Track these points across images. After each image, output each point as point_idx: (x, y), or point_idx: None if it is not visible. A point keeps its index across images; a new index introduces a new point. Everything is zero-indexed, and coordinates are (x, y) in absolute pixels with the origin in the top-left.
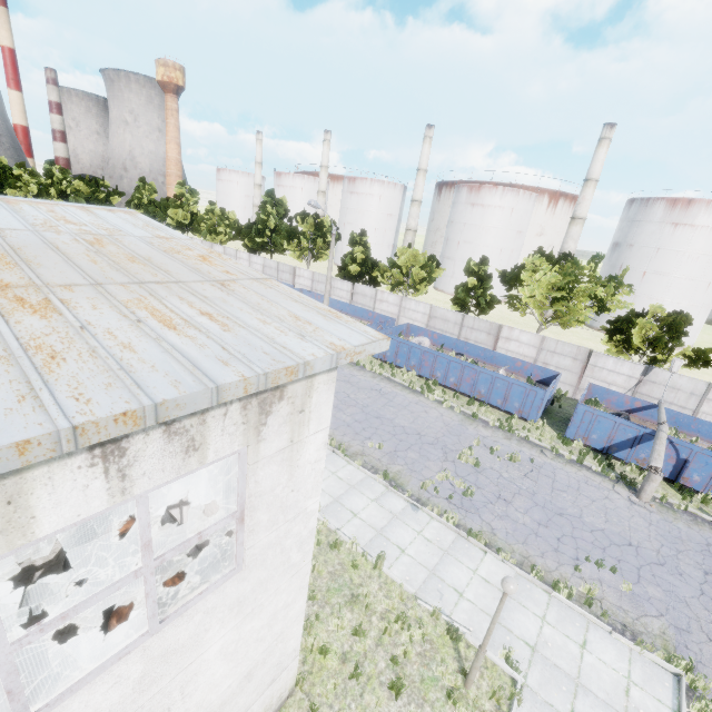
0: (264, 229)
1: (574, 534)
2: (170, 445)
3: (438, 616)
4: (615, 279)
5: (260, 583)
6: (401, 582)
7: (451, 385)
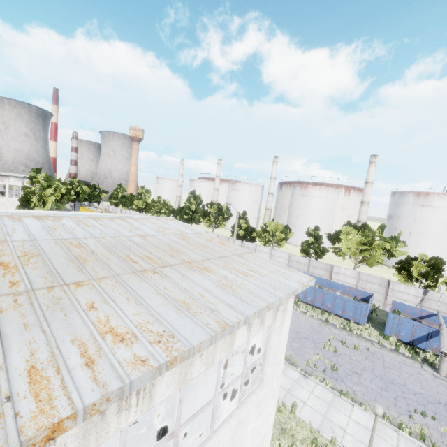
0: (188, 211)
1: (404, 395)
2: (259, 320)
3: (335, 443)
4: (395, 238)
5: (265, 396)
6: (308, 421)
7: (308, 302)
